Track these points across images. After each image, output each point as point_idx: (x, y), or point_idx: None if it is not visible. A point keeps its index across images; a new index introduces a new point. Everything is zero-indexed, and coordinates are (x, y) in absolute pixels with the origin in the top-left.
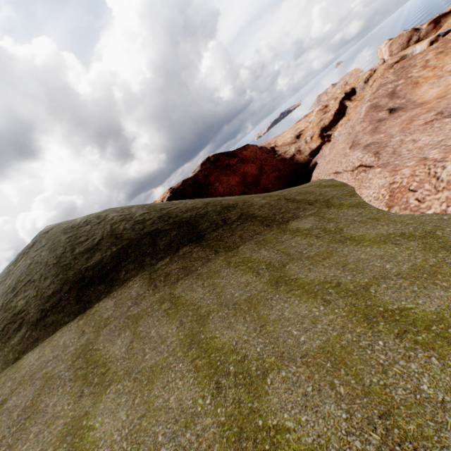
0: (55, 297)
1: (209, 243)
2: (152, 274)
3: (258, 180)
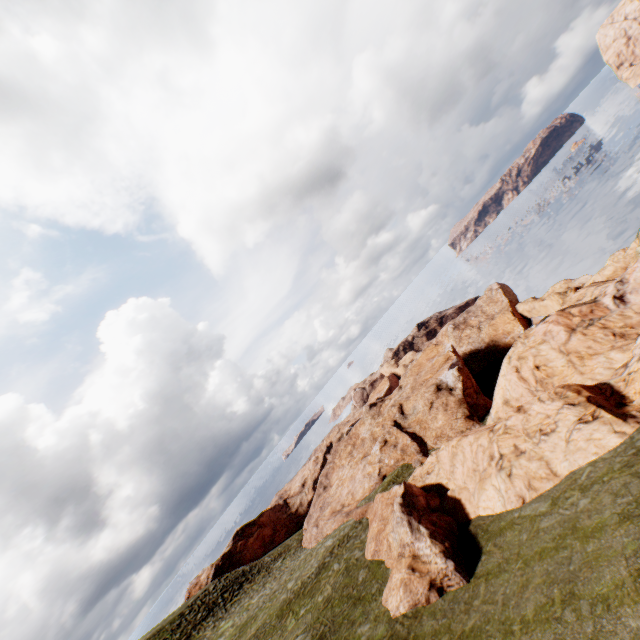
0: (184, 635)
1: (246, 586)
2: (226, 606)
3: (274, 537)
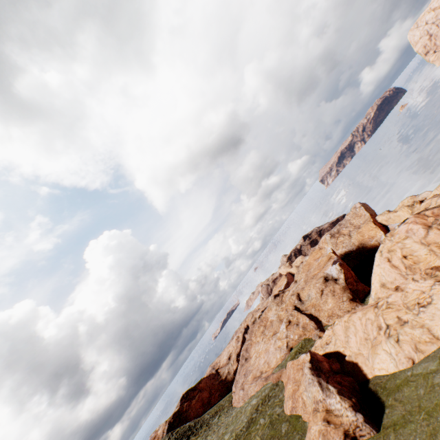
0: None
1: (192, 438)
2: None
3: (210, 399)
